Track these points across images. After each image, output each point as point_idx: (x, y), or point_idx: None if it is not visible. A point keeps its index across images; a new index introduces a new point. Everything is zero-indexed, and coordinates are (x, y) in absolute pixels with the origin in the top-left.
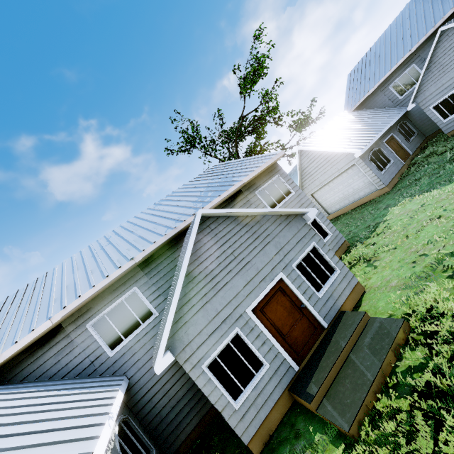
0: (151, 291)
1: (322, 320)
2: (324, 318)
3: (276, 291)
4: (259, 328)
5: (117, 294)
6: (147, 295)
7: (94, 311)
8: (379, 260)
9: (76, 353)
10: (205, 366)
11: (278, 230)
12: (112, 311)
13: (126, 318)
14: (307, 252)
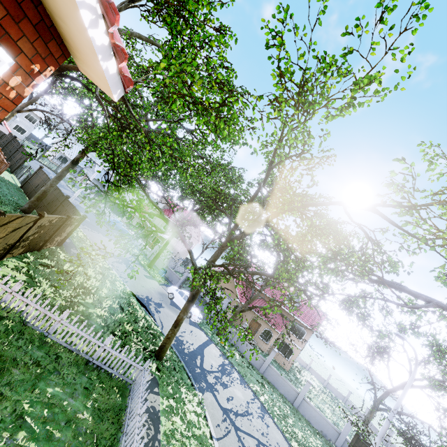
0: None
1: None
2: None
3: None
4: None
5: None
6: None
7: None
8: None
9: None
10: None
11: None
12: None
13: None
14: None
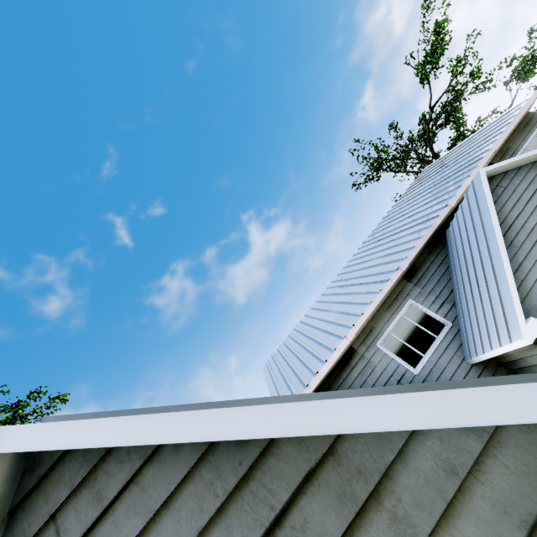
0: (430, 301)
1: None
2: None
3: None
4: None
5: (393, 310)
6: (427, 306)
7: (378, 330)
8: None
9: (378, 373)
10: None
11: None
12: (395, 328)
13: (414, 334)
14: None
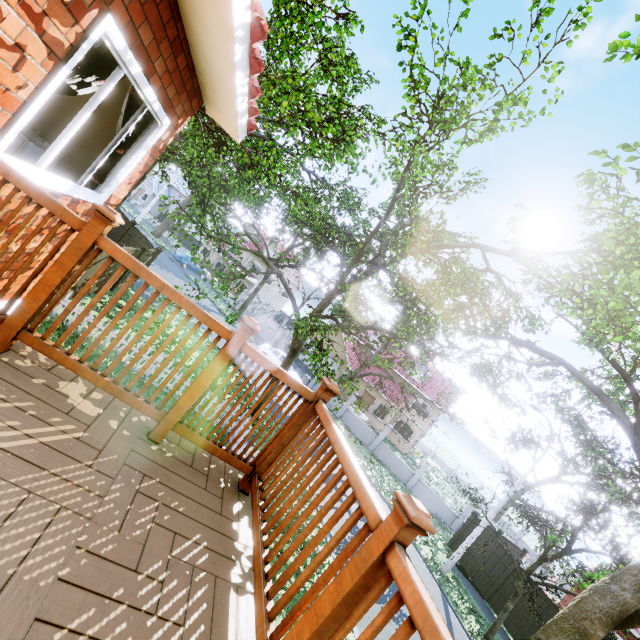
0: None
1: None
2: None
3: None
4: None
5: None
6: None
7: None
8: None
9: None
10: None
11: None
12: None
13: None
14: None
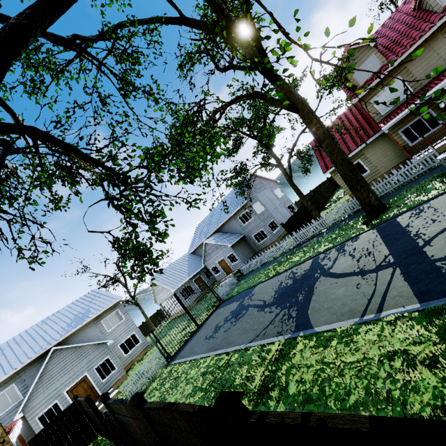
0: (22, 385)
1: (100, 393)
2: (102, 392)
3: (82, 381)
4: (68, 399)
5: (2, 388)
6: (19, 387)
7: None
8: (144, 360)
9: None
10: (37, 418)
11: (91, 352)
12: None
13: (4, 402)
14: (103, 361)
